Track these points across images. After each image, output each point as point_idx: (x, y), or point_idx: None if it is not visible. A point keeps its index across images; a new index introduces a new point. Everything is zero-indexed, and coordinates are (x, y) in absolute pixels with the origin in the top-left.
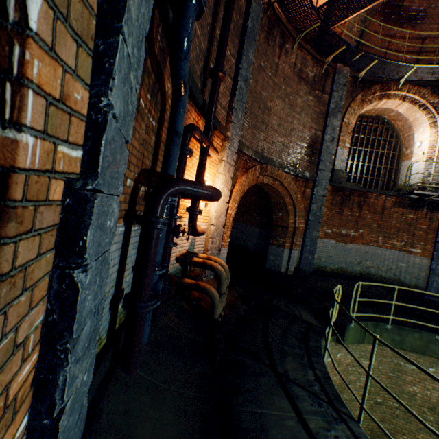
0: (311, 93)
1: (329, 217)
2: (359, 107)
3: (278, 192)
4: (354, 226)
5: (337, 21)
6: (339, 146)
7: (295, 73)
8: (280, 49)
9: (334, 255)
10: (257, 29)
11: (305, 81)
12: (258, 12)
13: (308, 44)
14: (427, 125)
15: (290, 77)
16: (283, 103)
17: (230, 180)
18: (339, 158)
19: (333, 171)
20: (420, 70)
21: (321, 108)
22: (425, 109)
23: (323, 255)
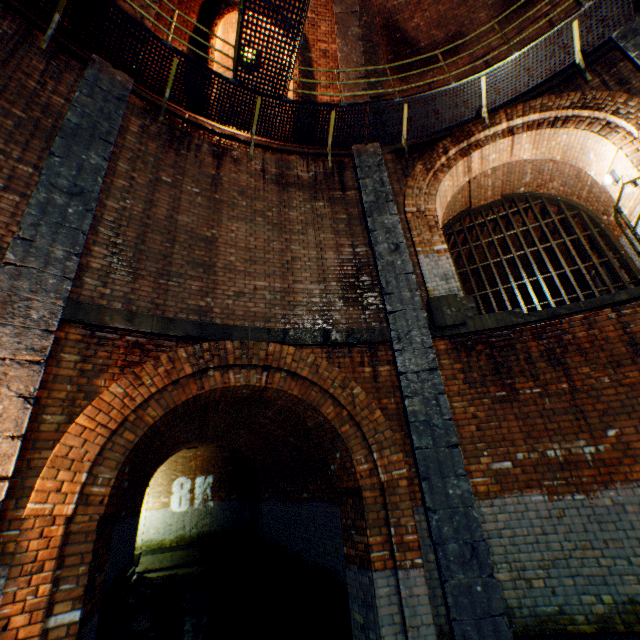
0: (319, 197)
1: (483, 421)
2: (431, 182)
3: (297, 397)
4: (579, 421)
5: (282, 81)
6: (419, 254)
7: (269, 181)
8: (217, 158)
9: (572, 550)
10: (114, 129)
11: (298, 186)
12: (109, 110)
13: (280, 142)
14: (595, 137)
15: (258, 187)
16: (252, 225)
17: (17, 404)
18: (431, 274)
19: (428, 303)
20: (498, 77)
21: (350, 210)
22: (567, 121)
23: (530, 560)
